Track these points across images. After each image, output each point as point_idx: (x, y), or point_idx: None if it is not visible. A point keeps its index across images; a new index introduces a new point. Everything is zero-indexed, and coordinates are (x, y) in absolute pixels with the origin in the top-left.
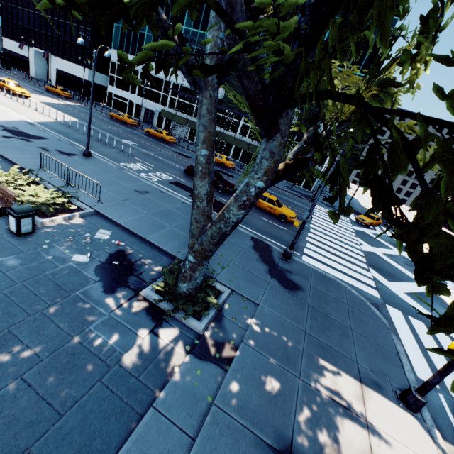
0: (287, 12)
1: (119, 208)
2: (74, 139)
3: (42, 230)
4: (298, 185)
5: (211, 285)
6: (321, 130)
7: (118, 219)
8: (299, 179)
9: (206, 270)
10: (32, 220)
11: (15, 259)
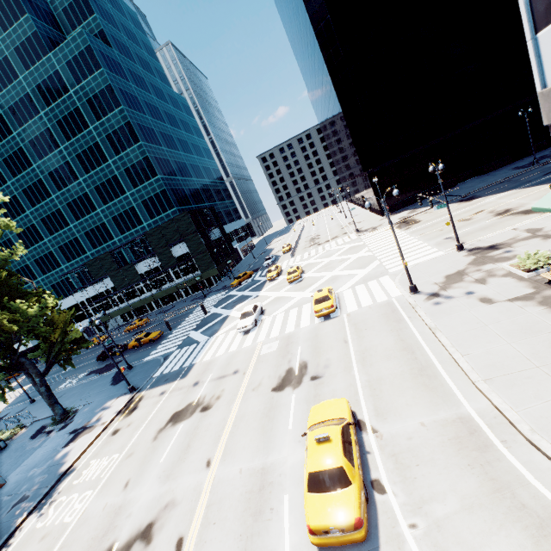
0: (4, 358)
1: (45, 413)
2: (28, 399)
3: (11, 443)
4: (206, 288)
5: (77, 409)
6: (183, 251)
7: (43, 417)
8: (202, 285)
9: (61, 407)
10: (4, 441)
11: (3, 454)
